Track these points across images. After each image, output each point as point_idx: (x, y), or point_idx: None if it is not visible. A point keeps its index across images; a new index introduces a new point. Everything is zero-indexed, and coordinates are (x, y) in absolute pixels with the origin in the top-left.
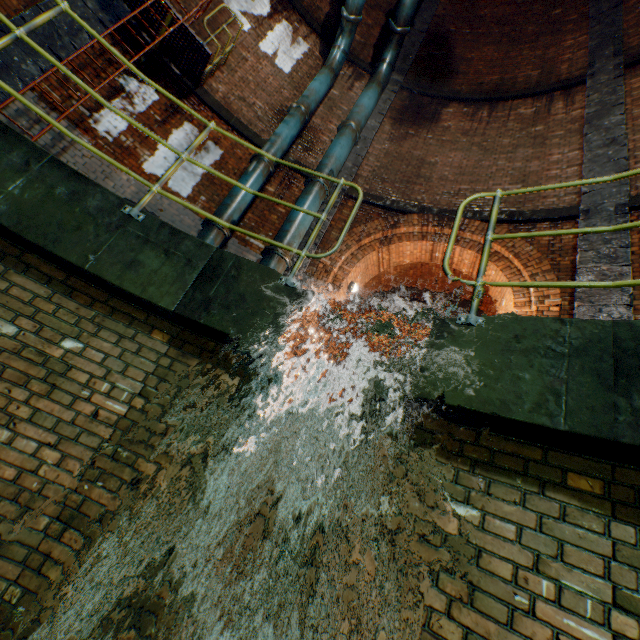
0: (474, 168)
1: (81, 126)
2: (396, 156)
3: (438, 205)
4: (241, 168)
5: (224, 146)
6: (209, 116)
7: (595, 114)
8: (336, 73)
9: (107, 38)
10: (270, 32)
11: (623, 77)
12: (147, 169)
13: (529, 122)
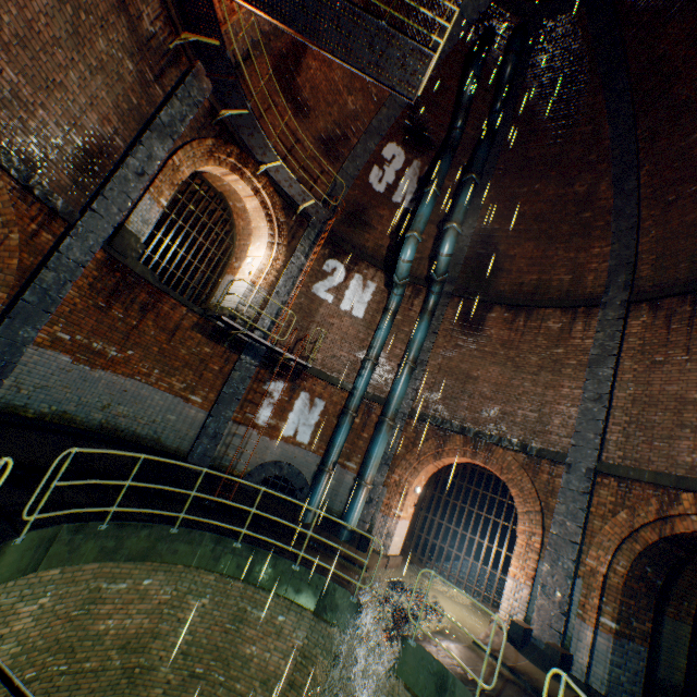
0: (506, 386)
1: (252, 425)
2: (447, 370)
3: (476, 423)
4: (337, 410)
5: (325, 397)
6: (314, 380)
7: (596, 358)
8: (396, 311)
9: (257, 367)
10: (346, 291)
11: (628, 313)
12: (285, 434)
13: (554, 340)
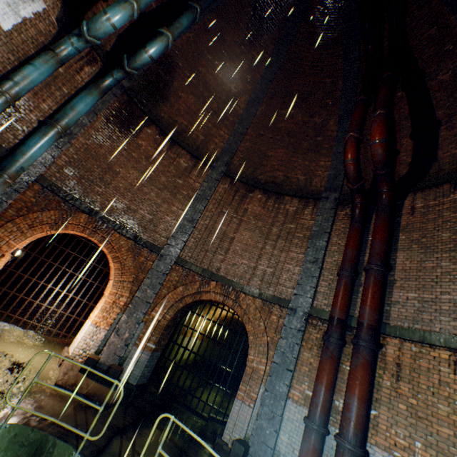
0: (139, 190)
1: None
2: (94, 155)
3: (105, 209)
4: None
5: None
6: None
7: (199, 197)
8: (64, 62)
9: None
10: None
11: (221, 179)
12: None
13: (180, 173)
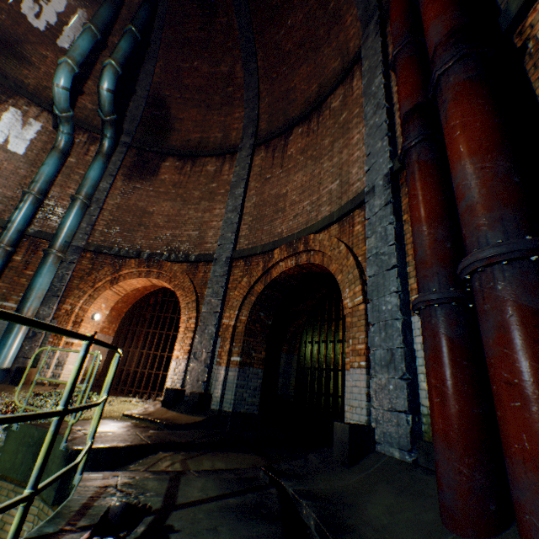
0: (177, 216)
1: None
2: (126, 208)
3: (152, 248)
4: None
5: None
6: None
7: (235, 184)
8: (66, 150)
9: None
10: None
11: (254, 153)
12: None
13: (211, 179)
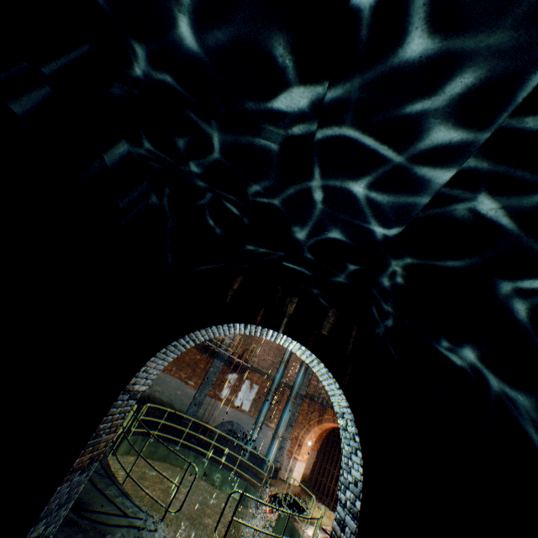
0: None
1: (218, 398)
2: None
3: None
4: (265, 391)
5: (259, 383)
6: (253, 373)
7: None
8: None
9: (222, 365)
10: None
11: None
12: (236, 404)
13: None
